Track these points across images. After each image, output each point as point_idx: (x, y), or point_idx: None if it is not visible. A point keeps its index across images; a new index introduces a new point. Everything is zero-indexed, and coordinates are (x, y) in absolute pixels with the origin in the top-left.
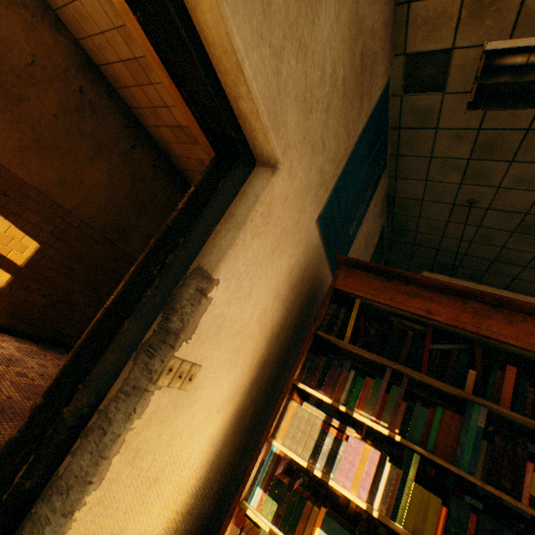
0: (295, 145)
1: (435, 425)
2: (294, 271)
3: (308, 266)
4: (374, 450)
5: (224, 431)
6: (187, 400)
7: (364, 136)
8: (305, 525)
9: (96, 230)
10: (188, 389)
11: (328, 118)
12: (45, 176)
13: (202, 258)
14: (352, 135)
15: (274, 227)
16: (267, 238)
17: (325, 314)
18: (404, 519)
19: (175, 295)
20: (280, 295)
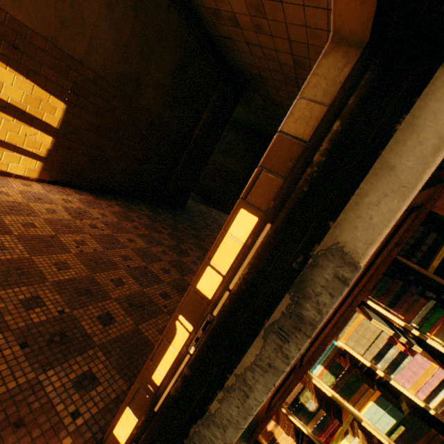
0: None
1: None
2: None
3: None
4: (441, 370)
5: None
6: None
7: None
8: (360, 397)
9: (110, 83)
10: None
11: None
12: (44, 17)
13: (340, 233)
14: None
15: None
16: None
17: (408, 238)
18: None
19: (306, 278)
20: None
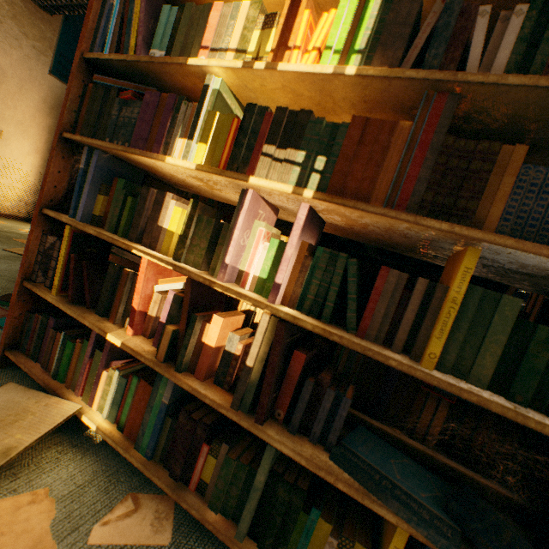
0: (2, 42)
1: None
2: (48, 100)
3: (62, 98)
4: None
5: (41, 166)
6: (5, 143)
7: (72, 17)
8: None
9: None
10: (1, 138)
11: (20, 21)
12: None
13: None
14: (54, 21)
15: (13, 79)
16: (12, 84)
17: None
18: None
19: None
20: (43, 111)
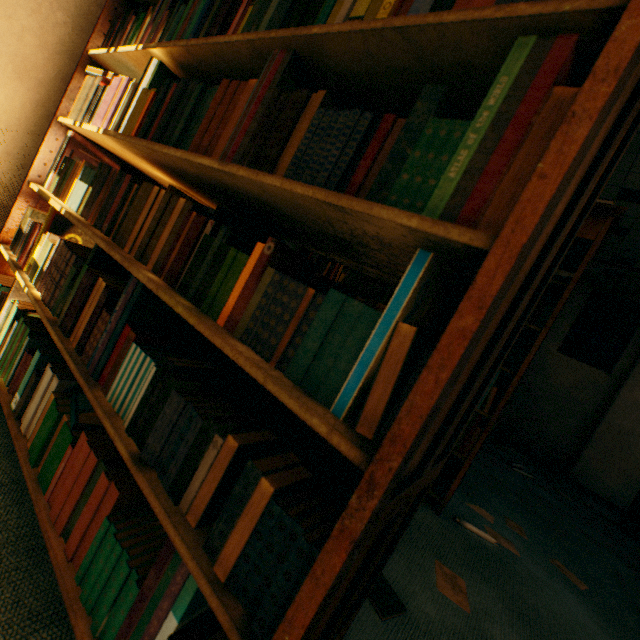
0: None
1: (184, 18)
2: None
3: None
4: (126, 78)
5: (29, 128)
6: None
7: None
8: (70, 182)
9: None
10: None
11: None
12: None
13: None
14: None
15: None
16: None
17: None
18: (124, 128)
19: None
20: None
